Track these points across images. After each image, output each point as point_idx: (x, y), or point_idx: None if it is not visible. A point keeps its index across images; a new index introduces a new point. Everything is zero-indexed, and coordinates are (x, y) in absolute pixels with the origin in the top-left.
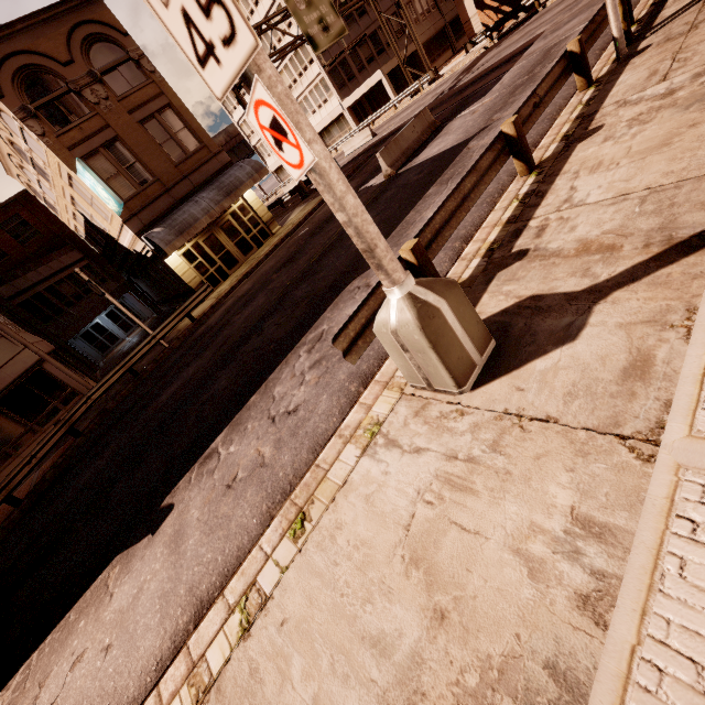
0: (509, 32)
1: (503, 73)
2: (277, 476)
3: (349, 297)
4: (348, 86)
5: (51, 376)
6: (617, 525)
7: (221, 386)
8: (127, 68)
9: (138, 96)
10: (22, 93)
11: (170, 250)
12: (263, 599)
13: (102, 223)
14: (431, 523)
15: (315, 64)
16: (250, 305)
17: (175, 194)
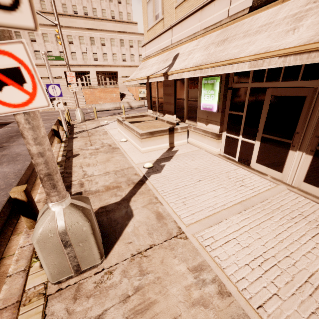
0: None
1: None
2: None
3: None
4: None
5: None
6: (201, 261)
7: None
8: None
9: None
10: None
11: None
12: None
13: None
14: None
15: None
16: None
17: None
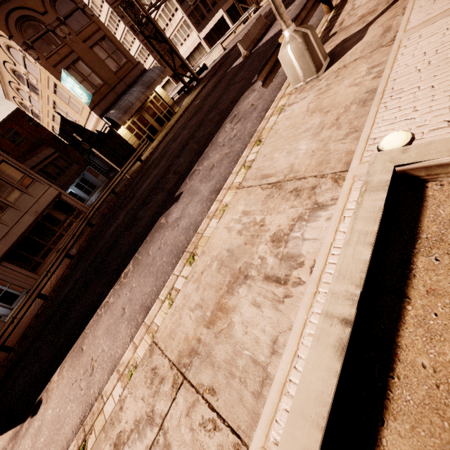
0: None
1: None
2: (236, 151)
3: (245, 99)
4: (202, 23)
5: (66, 203)
6: (382, 61)
7: (182, 160)
8: (78, 14)
9: (86, 31)
10: (22, 33)
11: (121, 123)
12: (252, 160)
13: (75, 116)
14: (316, 104)
15: (179, 11)
16: (179, 137)
17: (117, 91)
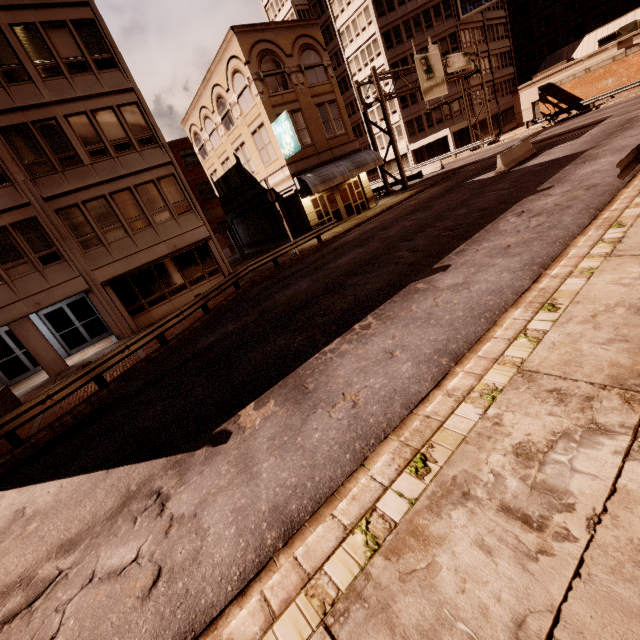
0: (565, 120)
1: (586, 131)
2: (557, 235)
3: (533, 200)
4: (417, 135)
5: (209, 252)
6: None
7: (422, 242)
8: (319, 70)
9: (319, 88)
10: (260, 64)
11: (314, 191)
12: (619, 237)
13: (257, 166)
14: None
15: (397, 114)
16: (395, 226)
17: (321, 158)
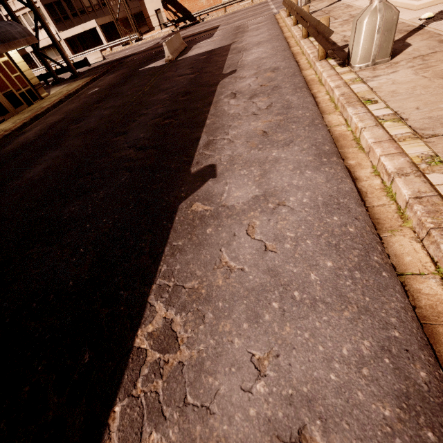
0: (185, 27)
1: (212, 33)
2: (306, 116)
3: (232, 82)
4: (64, 23)
5: None
6: None
7: (144, 135)
8: None
9: None
10: None
11: None
12: (393, 114)
13: None
14: (433, 73)
15: None
16: (90, 117)
17: None
